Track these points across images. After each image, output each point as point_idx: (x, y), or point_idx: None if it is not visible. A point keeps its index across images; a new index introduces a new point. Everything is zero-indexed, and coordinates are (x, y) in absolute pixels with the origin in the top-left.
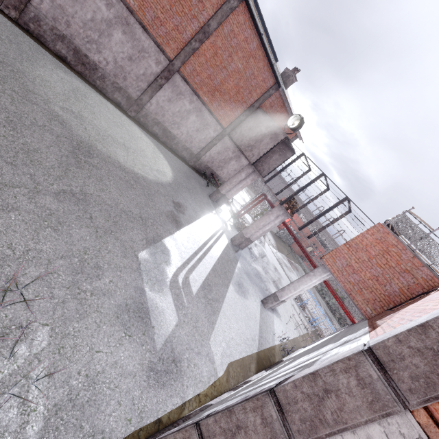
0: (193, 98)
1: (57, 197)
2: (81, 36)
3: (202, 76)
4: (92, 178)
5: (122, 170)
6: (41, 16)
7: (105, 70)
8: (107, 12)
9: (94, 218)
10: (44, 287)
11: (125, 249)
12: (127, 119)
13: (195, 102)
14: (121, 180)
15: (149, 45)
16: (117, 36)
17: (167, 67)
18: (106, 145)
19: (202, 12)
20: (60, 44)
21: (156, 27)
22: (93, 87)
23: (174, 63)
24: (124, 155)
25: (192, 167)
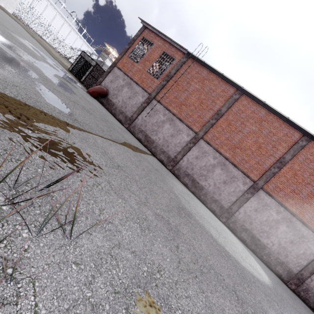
0: (280, 209)
1: (156, 216)
2: (197, 173)
3: (285, 191)
4: (186, 226)
5: (213, 240)
6: (181, 167)
7: (207, 190)
8: (213, 161)
9: (180, 249)
10: (93, 262)
11: (211, 313)
12: (219, 221)
13: (282, 212)
14: (211, 244)
15: (238, 174)
16: (217, 171)
17: (251, 186)
18: (202, 220)
19: (276, 152)
20: (186, 178)
21: (243, 164)
22: (198, 199)
23: (257, 183)
24: (216, 233)
25: (294, 292)
